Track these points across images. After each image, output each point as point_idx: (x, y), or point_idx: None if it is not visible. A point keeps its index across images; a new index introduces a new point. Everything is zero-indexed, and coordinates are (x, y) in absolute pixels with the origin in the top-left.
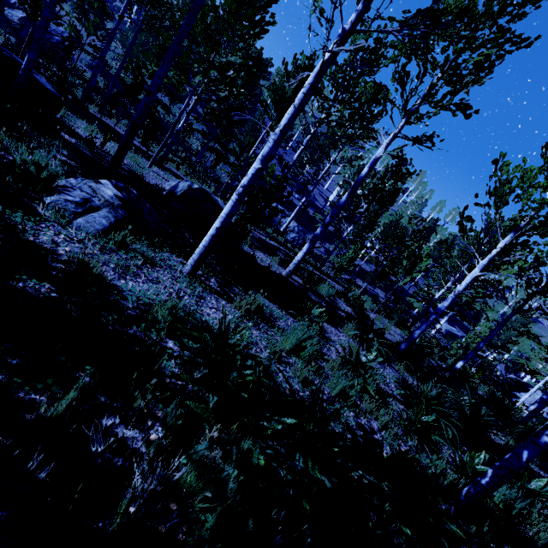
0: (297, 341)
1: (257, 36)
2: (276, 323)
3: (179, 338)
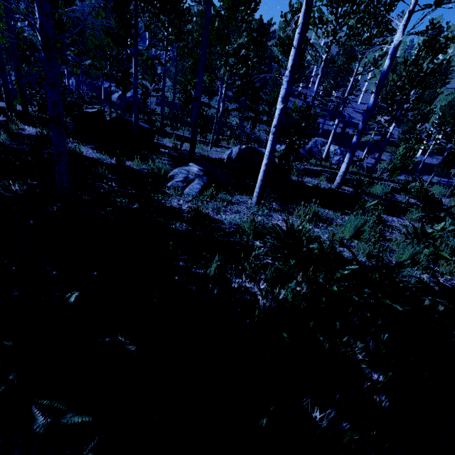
0: (354, 228)
1: (253, 11)
2: (334, 222)
3: (262, 239)
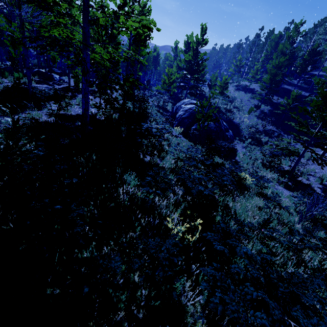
0: None
1: None
2: None
3: None
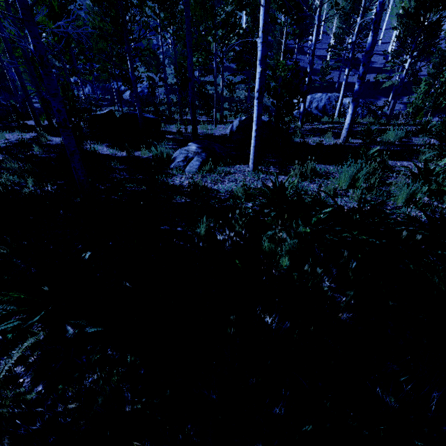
0: (350, 178)
1: None
2: (333, 175)
3: (254, 201)
